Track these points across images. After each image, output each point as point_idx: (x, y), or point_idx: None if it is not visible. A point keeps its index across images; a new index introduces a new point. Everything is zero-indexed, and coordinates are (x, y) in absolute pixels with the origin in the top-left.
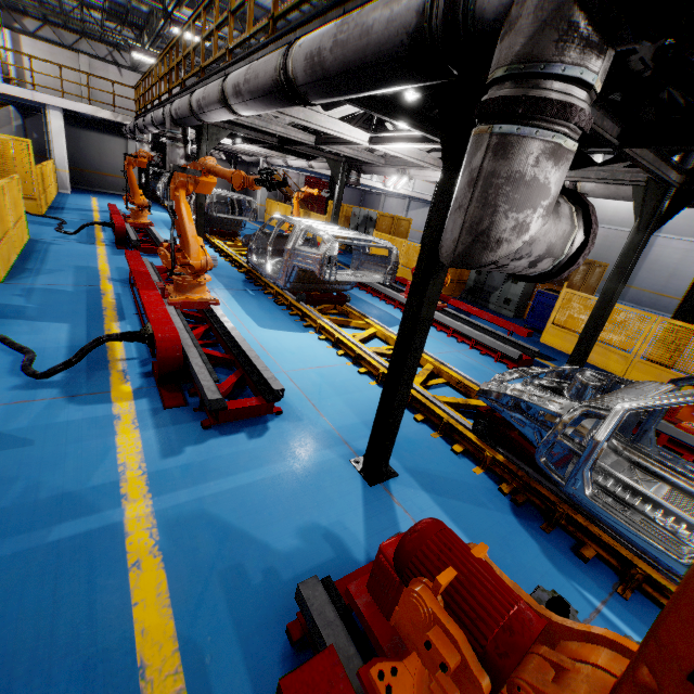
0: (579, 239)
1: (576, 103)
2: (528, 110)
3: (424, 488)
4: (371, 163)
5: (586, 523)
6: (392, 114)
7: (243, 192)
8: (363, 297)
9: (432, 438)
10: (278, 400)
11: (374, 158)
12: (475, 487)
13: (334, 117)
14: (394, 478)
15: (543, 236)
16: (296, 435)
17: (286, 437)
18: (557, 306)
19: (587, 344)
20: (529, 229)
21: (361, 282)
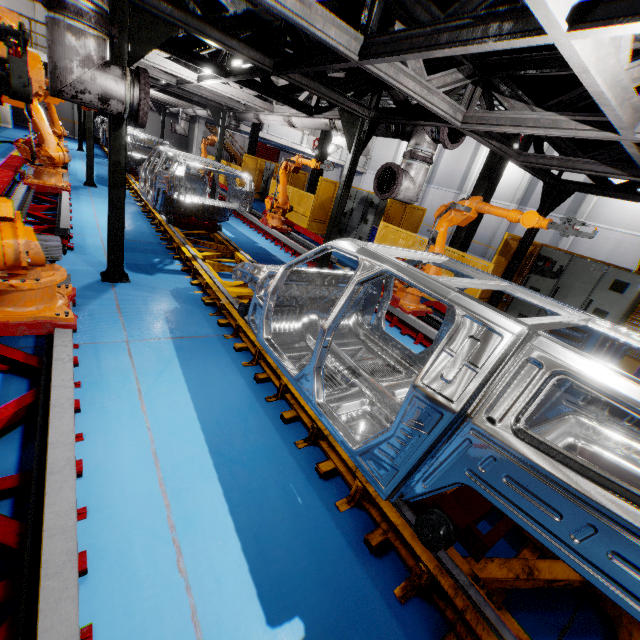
0: (136, 93)
1: (70, 3)
2: (48, 4)
3: (143, 289)
4: (238, 110)
5: (230, 307)
6: (160, 46)
7: (184, 146)
8: (233, 222)
9: (183, 278)
10: (65, 237)
11: (235, 104)
12: (185, 296)
13: (162, 56)
14: (125, 283)
15: (92, 81)
16: (73, 259)
17: (63, 258)
18: (377, 236)
19: (328, 236)
20: (74, 72)
21: (237, 212)
